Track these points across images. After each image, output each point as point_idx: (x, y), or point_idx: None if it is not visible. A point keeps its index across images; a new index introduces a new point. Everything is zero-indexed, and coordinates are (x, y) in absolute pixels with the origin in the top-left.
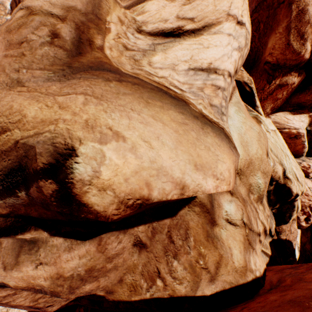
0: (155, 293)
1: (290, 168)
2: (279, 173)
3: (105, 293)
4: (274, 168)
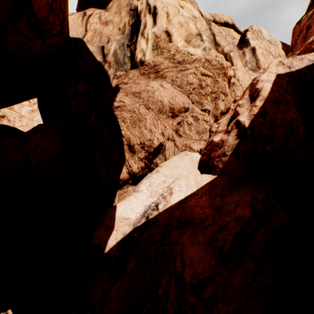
0: None
1: None
2: None
3: None
4: None
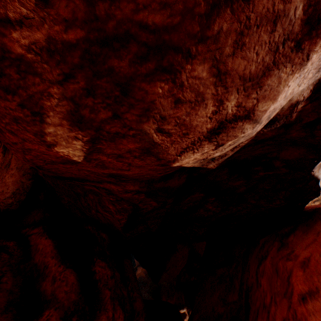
0: (319, 183)
1: None
2: None
3: (320, 164)
4: None
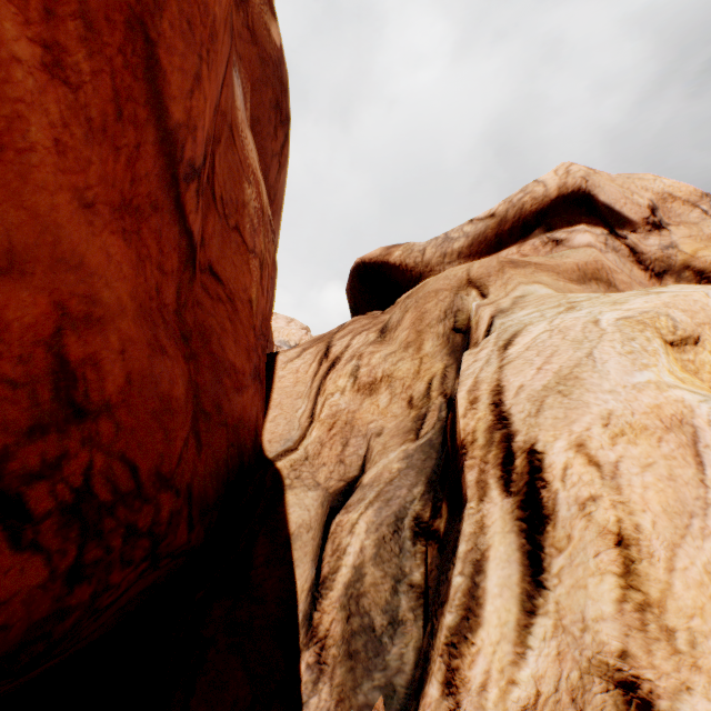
0: None
1: (518, 322)
2: (480, 330)
3: None
4: (478, 318)
